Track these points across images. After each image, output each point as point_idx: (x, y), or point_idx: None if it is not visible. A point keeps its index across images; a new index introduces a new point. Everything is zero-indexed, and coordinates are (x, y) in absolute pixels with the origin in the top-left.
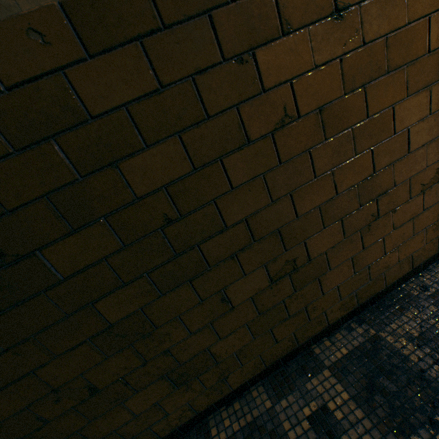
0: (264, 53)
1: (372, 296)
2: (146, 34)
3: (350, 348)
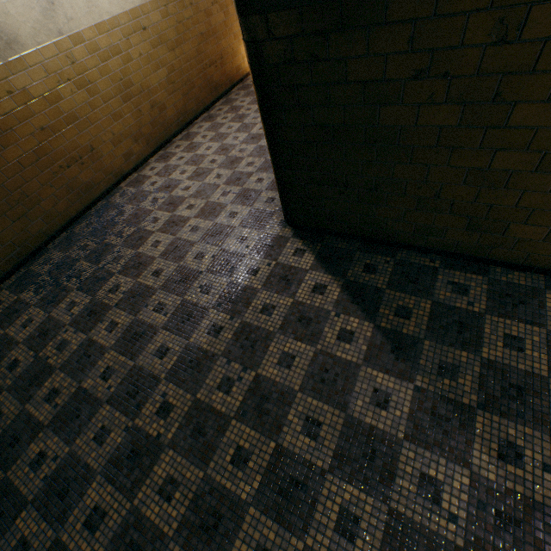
0: None
1: (29, 255)
2: None
3: (17, 278)
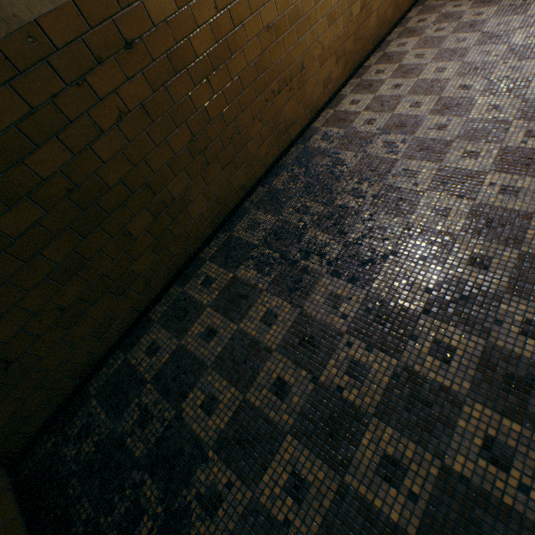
0: (92, 77)
1: (227, 215)
2: (11, 80)
3: (218, 247)
